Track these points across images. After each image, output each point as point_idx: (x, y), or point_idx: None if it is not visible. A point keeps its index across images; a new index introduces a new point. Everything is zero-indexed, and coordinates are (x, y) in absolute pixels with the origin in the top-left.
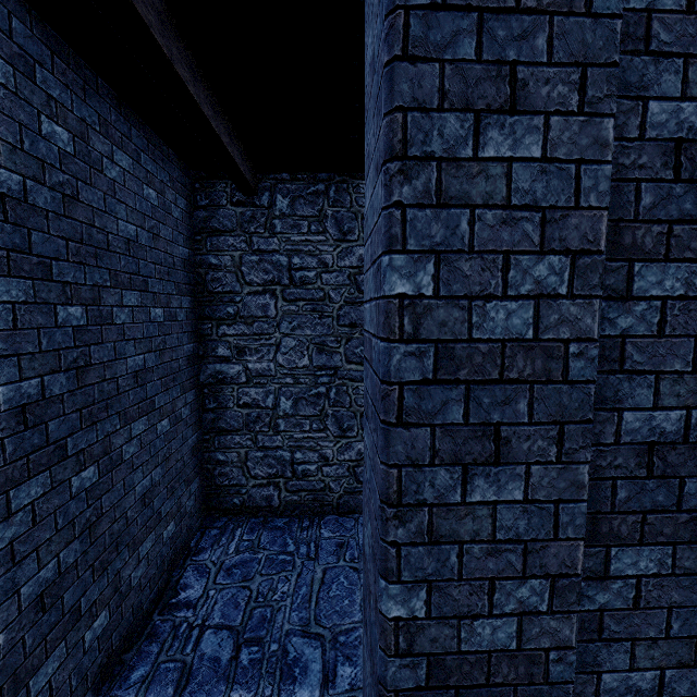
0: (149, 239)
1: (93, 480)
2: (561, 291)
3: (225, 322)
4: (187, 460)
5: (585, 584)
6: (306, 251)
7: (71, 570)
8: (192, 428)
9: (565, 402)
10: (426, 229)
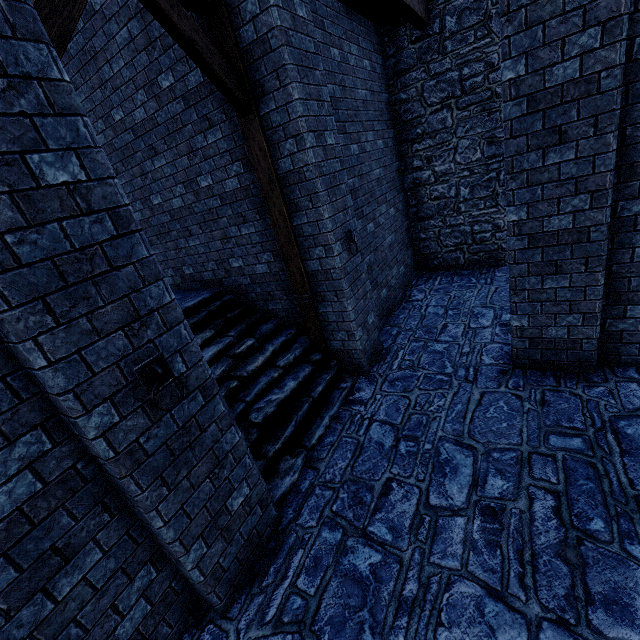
0: (370, 96)
1: (372, 230)
2: (595, 46)
3: (416, 142)
4: (404, 235)
5: (624, 203)
6: (473, 59)
7: (373, 264)
8: (404, 217)
9: (598, 104)
10: (520, 43)
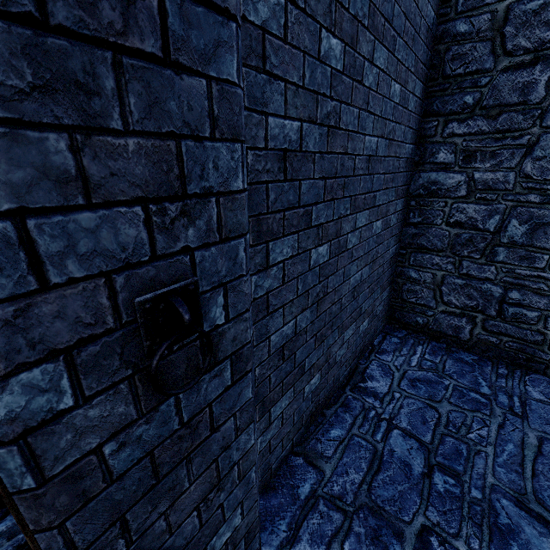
0: None
1: (324, 259)
2: None
3: (457, 118)
4: (385, 268)
5: None
6: None
7: (302, 333)
8: (394, 238)
9: None
10: None
